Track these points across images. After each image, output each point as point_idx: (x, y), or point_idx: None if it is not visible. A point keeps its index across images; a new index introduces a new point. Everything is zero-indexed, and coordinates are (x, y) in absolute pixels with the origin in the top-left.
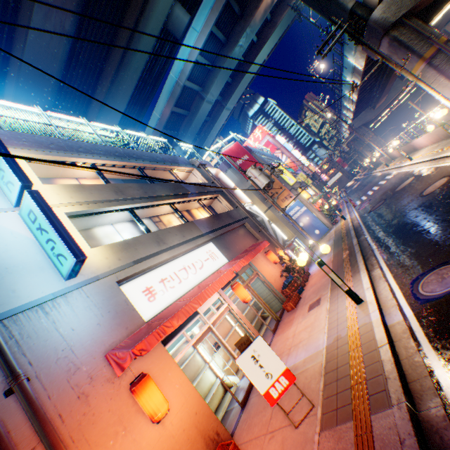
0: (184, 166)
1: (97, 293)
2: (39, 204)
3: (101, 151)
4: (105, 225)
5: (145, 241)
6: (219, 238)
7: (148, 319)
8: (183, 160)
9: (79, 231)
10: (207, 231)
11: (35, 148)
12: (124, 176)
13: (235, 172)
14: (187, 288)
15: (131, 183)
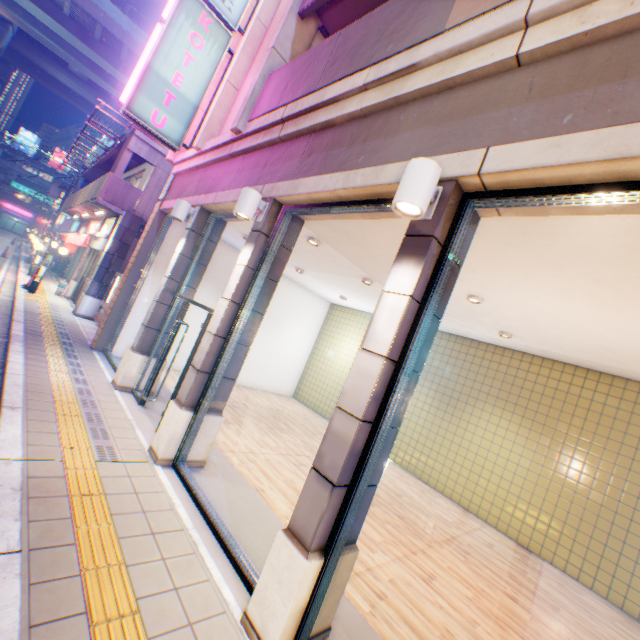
0: None
1: None
2: None
3: None
4: None
5: None
6: None
7: None
8: None
9: None
10: None
11: None
12: None
13: None
14: None
15: None
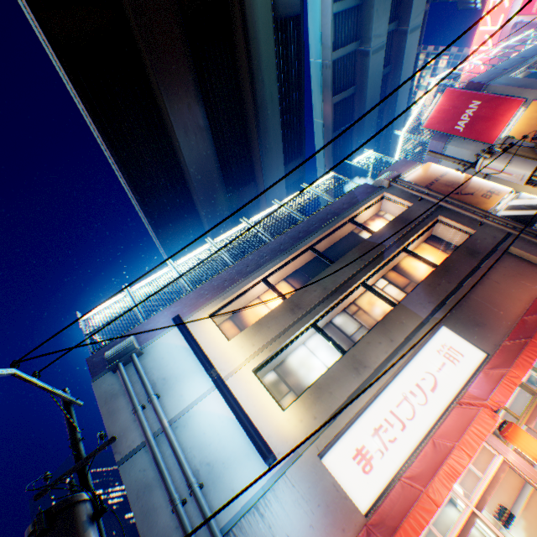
0: (367, 202)
1: (300, 478)
2: (223, 393)
3: (266, 256)
4: (295, 349)
5: (338, 374)
6: (455, 310)
7: (369, 504)
8: (363, 190)
9: (273, 370)
10: (429, 311)
11: (214, 296)
12: (299, 264)
13: (460, 144)
14: (416, 437)
15: (309, 268)
